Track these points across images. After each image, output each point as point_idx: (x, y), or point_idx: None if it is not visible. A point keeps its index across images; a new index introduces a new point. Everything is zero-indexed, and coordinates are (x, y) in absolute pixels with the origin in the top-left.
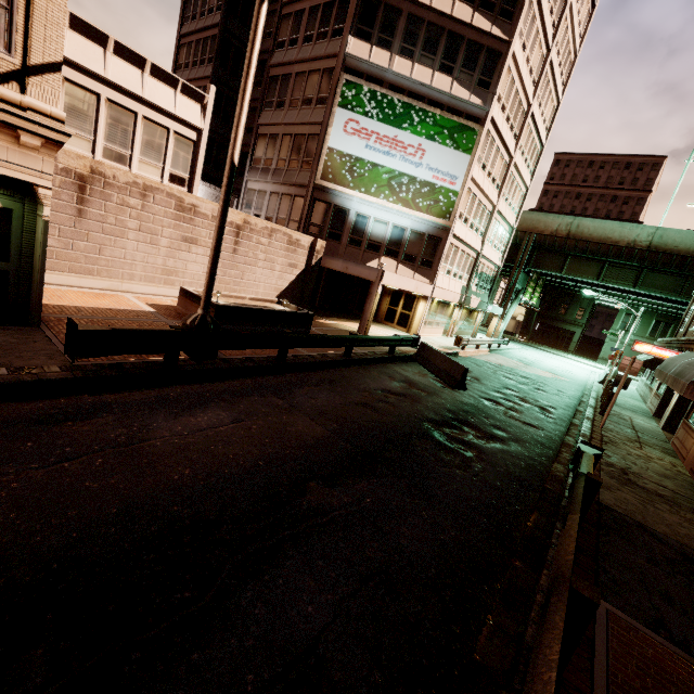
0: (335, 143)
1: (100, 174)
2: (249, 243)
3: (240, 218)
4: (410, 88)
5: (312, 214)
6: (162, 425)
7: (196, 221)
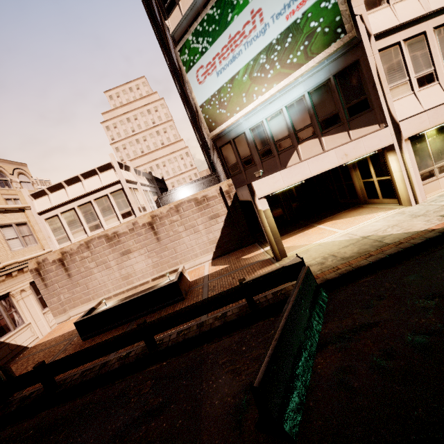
0: (201, 99)
1: (66, 252)
2: (165, 227)
3: (147, 218)
4: None
5: (225, 159)
6: None
7: (122, 240)
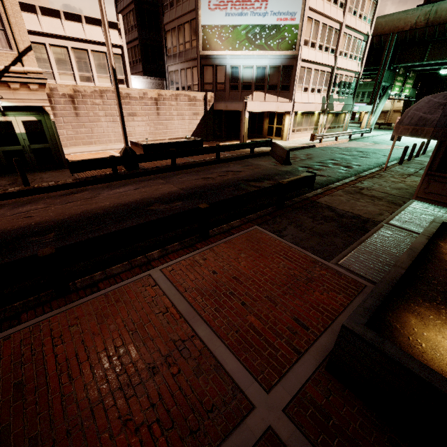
0: (205, 21)
1: (78, 91)
2: (165, 107)
3: (155, 93)
4: None
5: (204, 76)
6: (105, 193)
7: (132, 103)
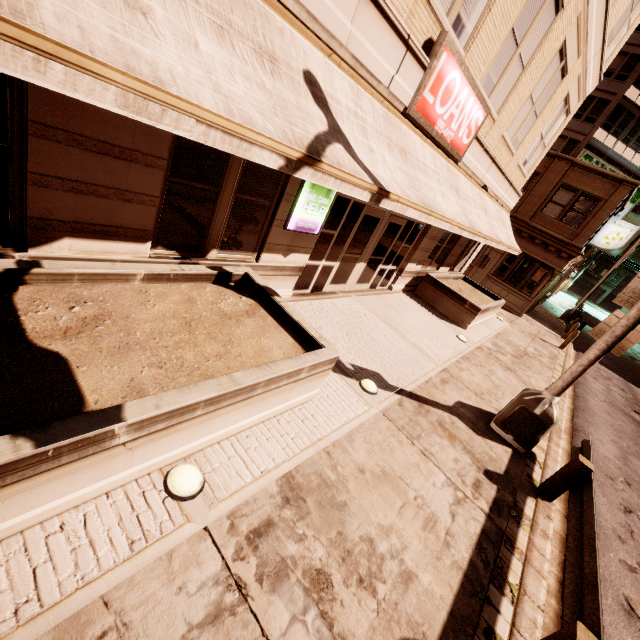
0: None
1: None
2: None
3: None
4: (617, 161)
5: None
6: None
7: None
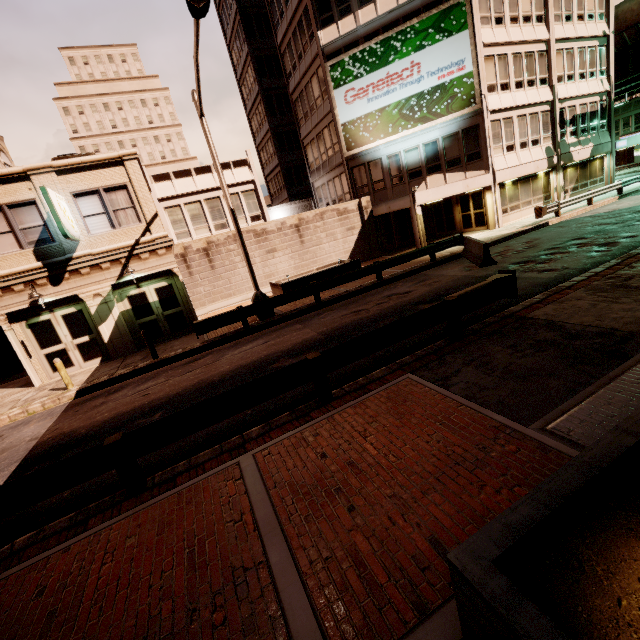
0: (345, 118)
1: (211, 242)
2: (310, 231)
3: (295, 220)
4: (382, 24)
5: (355, 180)
6: (229, 353)
7: (270, 238)
